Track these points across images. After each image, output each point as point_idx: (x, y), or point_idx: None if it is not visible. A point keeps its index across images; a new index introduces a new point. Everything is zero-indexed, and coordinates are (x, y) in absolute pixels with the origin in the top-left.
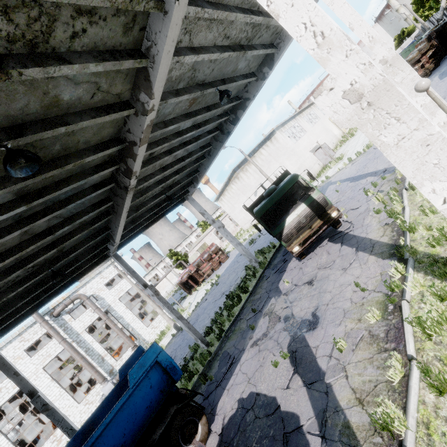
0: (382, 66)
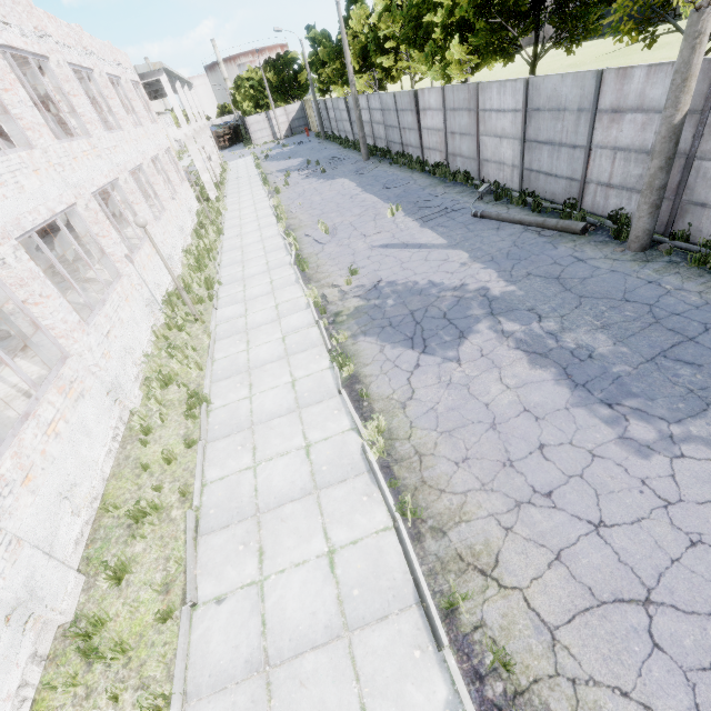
0: (204, 126)
